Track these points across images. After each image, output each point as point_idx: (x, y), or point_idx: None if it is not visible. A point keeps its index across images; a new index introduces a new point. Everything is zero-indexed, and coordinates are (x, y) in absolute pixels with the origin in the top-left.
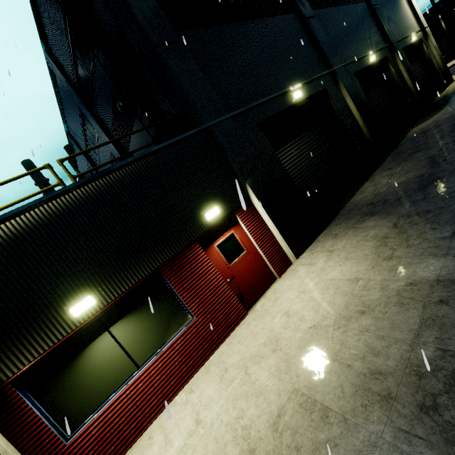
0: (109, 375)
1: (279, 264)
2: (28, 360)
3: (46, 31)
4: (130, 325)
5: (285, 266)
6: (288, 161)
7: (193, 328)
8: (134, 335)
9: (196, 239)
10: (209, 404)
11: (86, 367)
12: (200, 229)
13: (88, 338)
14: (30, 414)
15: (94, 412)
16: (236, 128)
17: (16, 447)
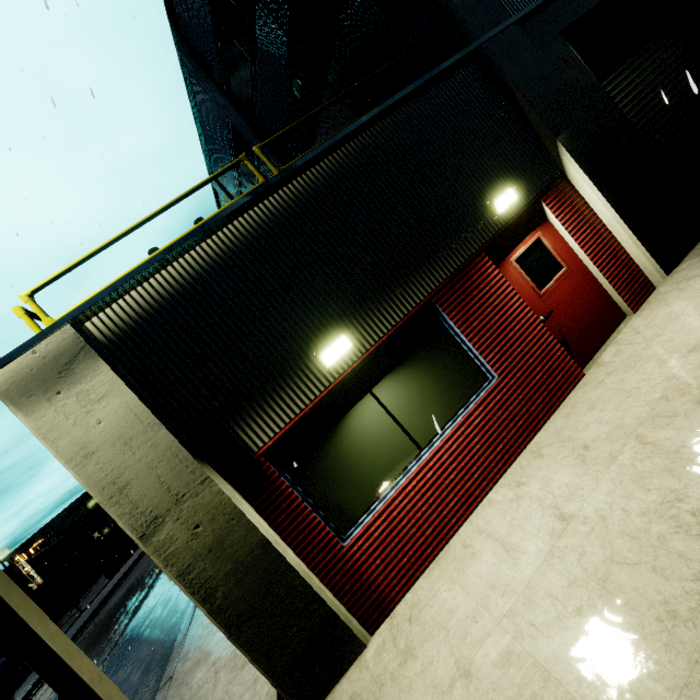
0: (381, 457)
1: (629, 289)
2: (277, 426)
3: (176, 5)
4: (399, 387)
5: (641, 292)
6: (622, 101)
7: (495, 394)
8: (408, 401)
9: (482, 249)
10: (575, 493)
11: (349, 443)
12: (485, 232)
13: (345, 402)
14: (293, 499)
15: (370, 508)
16: (527, 42)
17: (284, 540)
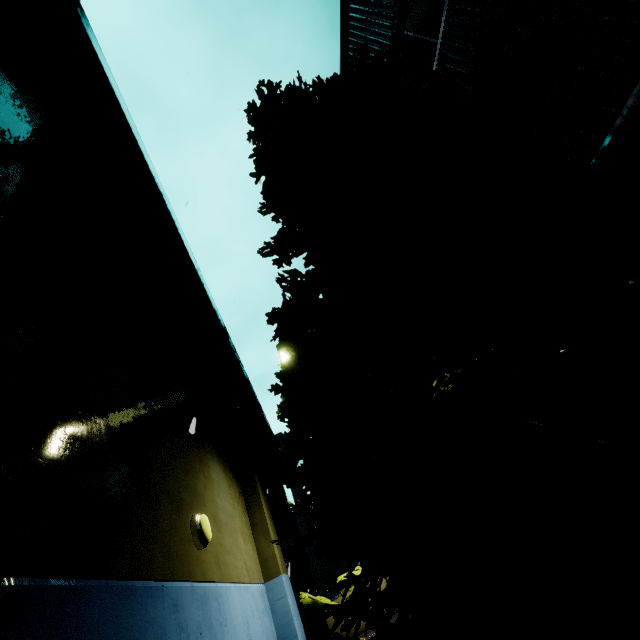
0: None
1: None
2: None
3: None
4: None
5: None
6: None
7: None
8: None
9: None
10: None
11: None
12: None
13: None
14: None
15: None
16: None
17: None
